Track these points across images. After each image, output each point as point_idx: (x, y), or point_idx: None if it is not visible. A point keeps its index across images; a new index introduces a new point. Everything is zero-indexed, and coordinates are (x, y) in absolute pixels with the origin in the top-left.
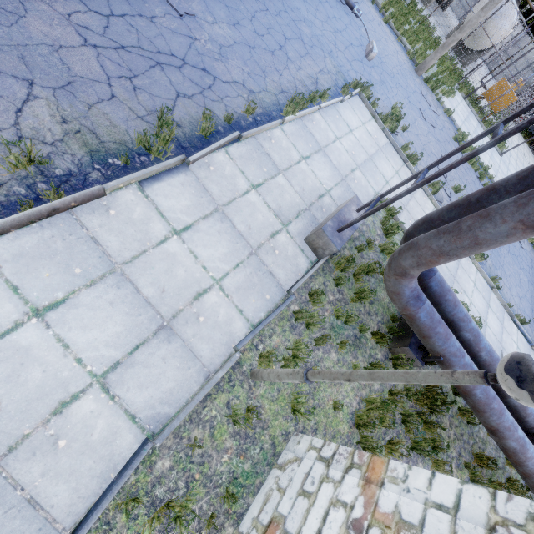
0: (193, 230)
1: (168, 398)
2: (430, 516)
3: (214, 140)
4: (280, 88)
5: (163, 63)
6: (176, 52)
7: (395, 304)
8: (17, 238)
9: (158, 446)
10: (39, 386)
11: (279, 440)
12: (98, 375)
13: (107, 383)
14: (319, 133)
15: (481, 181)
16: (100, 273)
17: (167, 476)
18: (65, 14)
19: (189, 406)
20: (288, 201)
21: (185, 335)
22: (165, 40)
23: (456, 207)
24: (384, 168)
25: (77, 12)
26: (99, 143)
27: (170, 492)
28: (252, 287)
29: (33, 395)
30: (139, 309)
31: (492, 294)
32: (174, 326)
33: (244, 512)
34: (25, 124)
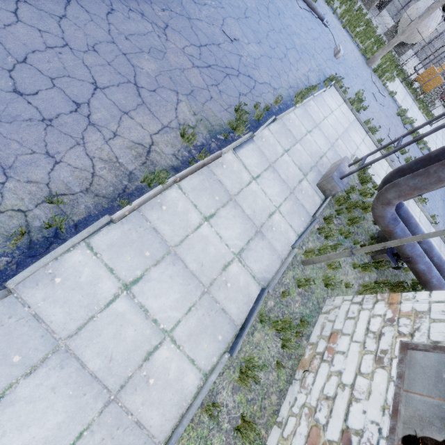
0: (261, 177)
1: (267, 269)
2: (433, 306)
3: (261, 122)
4: (289, 84)
5: (229, 74)
6: (234, 66)
7: (379, 225)
8: (190, 179)
9: (267, 294)
10: (214, 256)
11: (320, 301)
12: (236, 254)
13: (241, 257)
14: (315, 115)
15: (418, 146)
16: (226, 200)
17: (273, 309)
18: (181, 49)
19: (279, 274)
20: (304, 160)
21: (268, 237)
22: (227, 59)
23: (421, 161)
24: (354, 137)
25: (186, 46)
26: (211, 126)
27: (276, 317)
28: (294, 212)
29: (213, 260)
30: (246, 221)
31: (432, 228)
32: (262, 232)
33: (309, 335)
34: (180, 117)
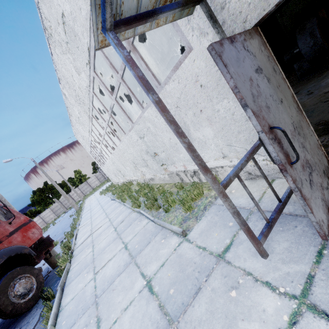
0: None
1: None
2: None
3: None
4: None
5: None
6: None
7: None
8: None
9: None
10: None
11: None
12: None
13: None
14: None
15: None
16: None
17: None
18: None
19: None
20: None
21: None
22: None
23: None
24: None
25: None
26: None
27: None
28: None
29: None
30: None
31: None
32: None
33: None
34: None
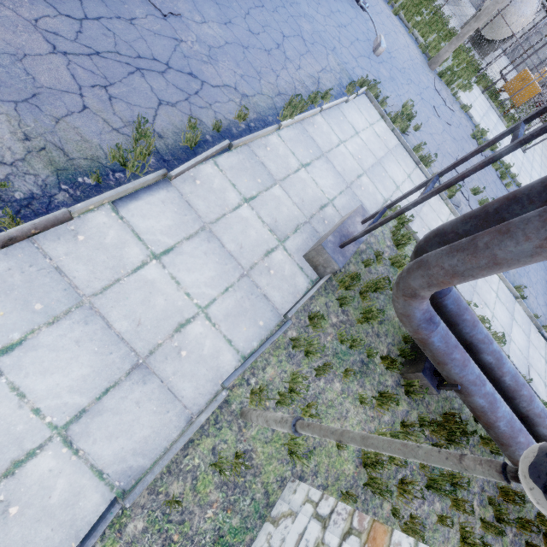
0: (175, 253)
1: (142, 448)
2: None
3: (200, 151)
4: (277, 90)
5: (144, 69)
6: (159, 56)
7: (405, 327)
8: None
9: (130, 506)
10: None
11: (274, 488)
12: (60, 427)
13: (69, 436)
14: (321, 138)
15: (502, 181)
16: (65, 308)
17: (139, 540)
18: (31, 20)
19: (166, 457)
20: (285, 214)
21: (164, 373)
22: (146, 43)
23: (472, 218)
24: (394, 172)
25: (45, 16)
26: (67, 161)
27: None
28: (243, 313)
29: None
30: (110, 346)
31: (517, 305)
32: (151, 364)
33: None
34: None
